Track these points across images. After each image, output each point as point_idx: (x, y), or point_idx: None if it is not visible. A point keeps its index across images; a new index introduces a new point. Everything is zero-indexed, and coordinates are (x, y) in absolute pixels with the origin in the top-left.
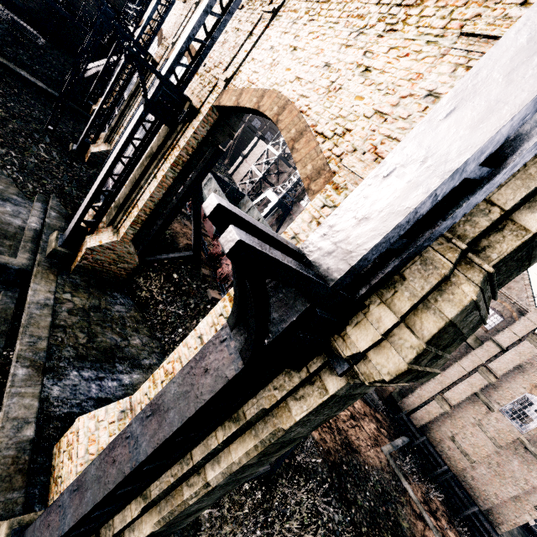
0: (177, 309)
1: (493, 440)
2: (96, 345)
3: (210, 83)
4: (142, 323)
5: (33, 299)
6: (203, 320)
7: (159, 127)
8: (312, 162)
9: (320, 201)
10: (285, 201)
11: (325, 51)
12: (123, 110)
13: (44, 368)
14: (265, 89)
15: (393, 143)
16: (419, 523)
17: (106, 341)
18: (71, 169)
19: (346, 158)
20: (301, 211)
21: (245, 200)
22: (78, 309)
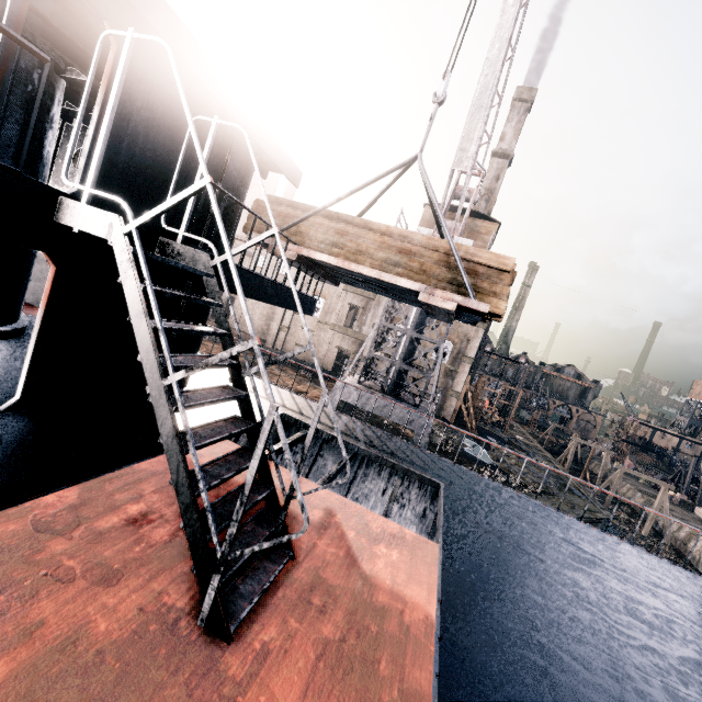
0: None
1: (310, 330)
2: None
3: None
4: None
5: None
6: None
7: None
8: None
9: None
10: None
11: None
12: None
13: None
14: None
15: None
16: (269, 370)
17: None
18: None
19: None
20: None
21: None
22: None
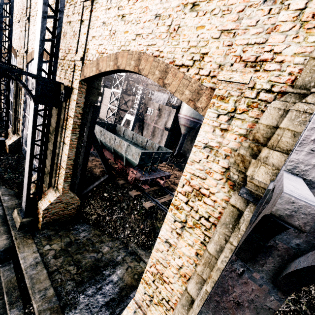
0: (118, 214)
1: None
2: (84, 268)
3: (69, 66)
4: (102, 235)
5: (26, 265)
6: (161, 229)
7: (50, 111)
8: (187, 88)
9: (213, 113)
10: (138, 116)
11: (149, 7)
12: (15, 108)
13: (61, 308)
14: (116, 53)
15: (255, 47)
16: None
17: (88, 261)
18: (1, 162)
19: (219, 74)
20: (150, 118)
21: (118, 128)
22: (59, 251)
